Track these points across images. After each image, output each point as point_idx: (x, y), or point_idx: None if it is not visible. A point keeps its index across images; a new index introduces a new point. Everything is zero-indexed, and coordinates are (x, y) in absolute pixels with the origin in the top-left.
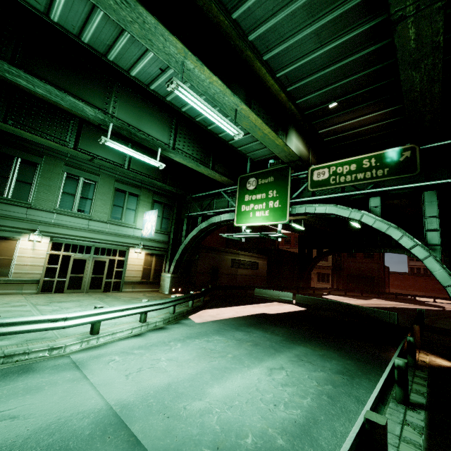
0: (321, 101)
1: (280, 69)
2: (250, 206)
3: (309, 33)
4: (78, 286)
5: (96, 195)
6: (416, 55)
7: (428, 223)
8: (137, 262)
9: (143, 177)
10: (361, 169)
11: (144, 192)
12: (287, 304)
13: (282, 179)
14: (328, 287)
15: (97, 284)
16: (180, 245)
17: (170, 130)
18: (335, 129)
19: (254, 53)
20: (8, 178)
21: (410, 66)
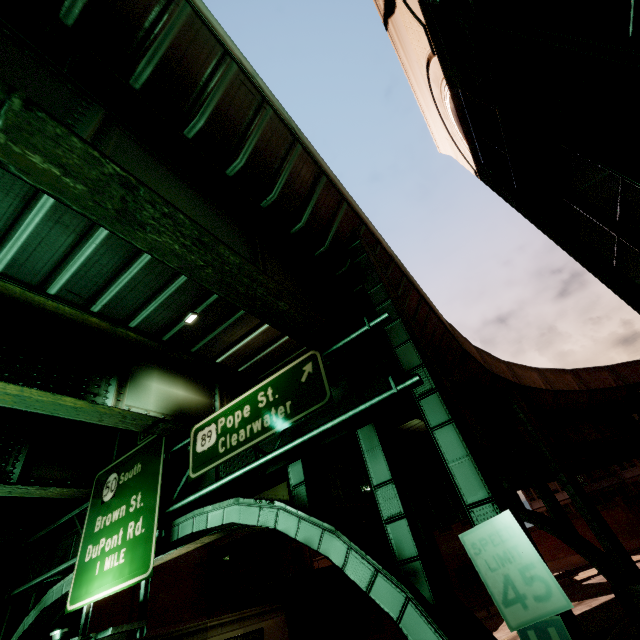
0: (172, 316)
1: (46, 281)
2: (100, 543)
3: (39, 221)
4: None
5: None
6: (112, 203)
7: (383, 501)
8: None
9: None
10: (257, 412)
11: None
12: None
13: (152, 464)
14: None
15: None
16: None
17: None
18: (239, 351)
19: None
20: None
21: (130, 225)
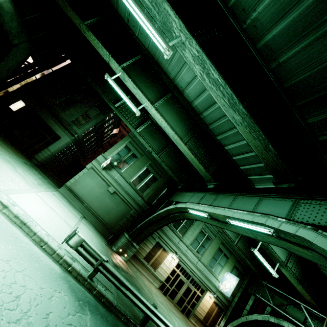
0: None
1: None
2: None
3: None
4: (173, 297)
5: (208, 247)
6: None
7: None
8: (207, 304)
9: (241, 254)
10: None
11: (232, 257)
12: None
13: None
14: None
15: (181, 303)
16: (242, 316)
17: (287, 253)
18: None
19: None
20: (182, 222)
21: None
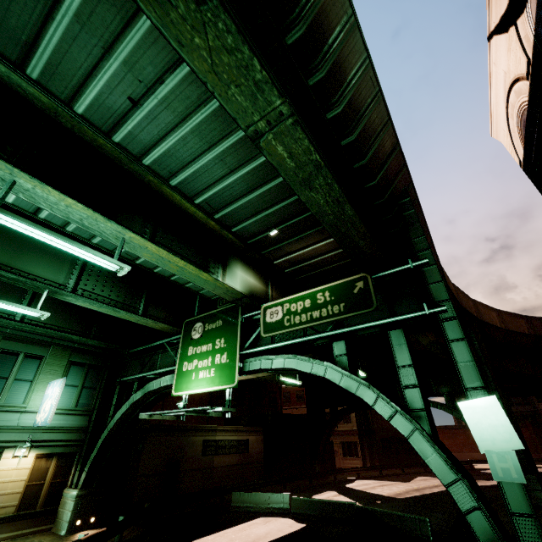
0: (260, 228)
1: (197, 195)
2: (193, 362)
3: (211, 158)
4: None
5: None
6: (303, 174)
7: (403, 376)
8: (15, 475)
9: (47, 331)
10: (316, 305)
11: (55, 351)
12: (278, 519)
13: (231, 322)
14: (358, 465)
15: None
16: (102, 432)
17: (72, 267)
18: (291, 259)
19: (158, 178)
20: None
21: (304, 186)
